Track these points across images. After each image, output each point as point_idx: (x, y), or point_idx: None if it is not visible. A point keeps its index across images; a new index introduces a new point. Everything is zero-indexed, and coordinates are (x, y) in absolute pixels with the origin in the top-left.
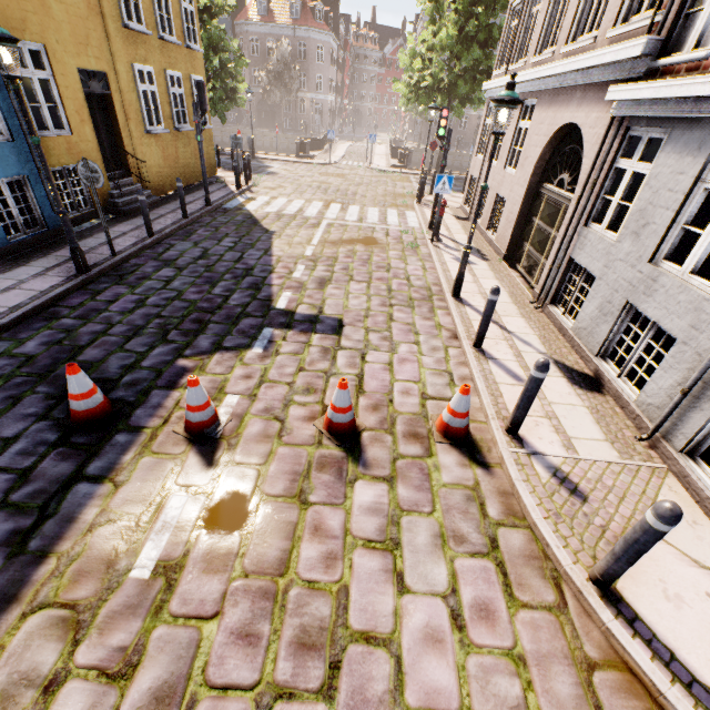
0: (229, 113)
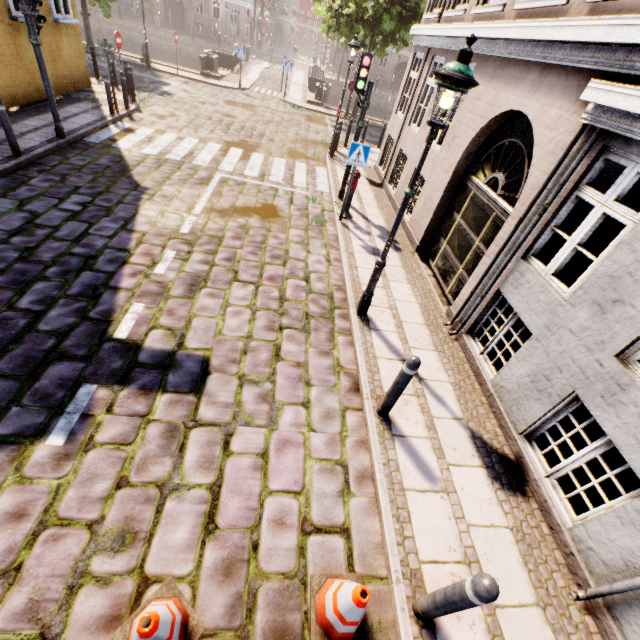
0: (129, 3)
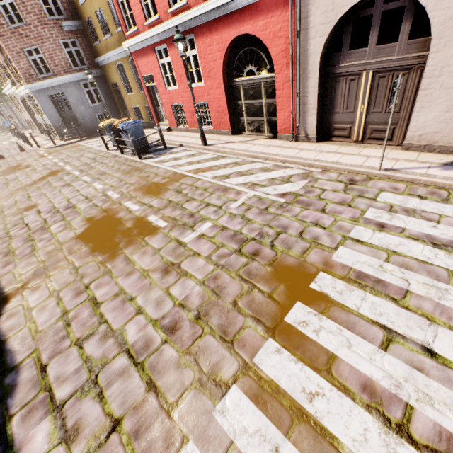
0: None
